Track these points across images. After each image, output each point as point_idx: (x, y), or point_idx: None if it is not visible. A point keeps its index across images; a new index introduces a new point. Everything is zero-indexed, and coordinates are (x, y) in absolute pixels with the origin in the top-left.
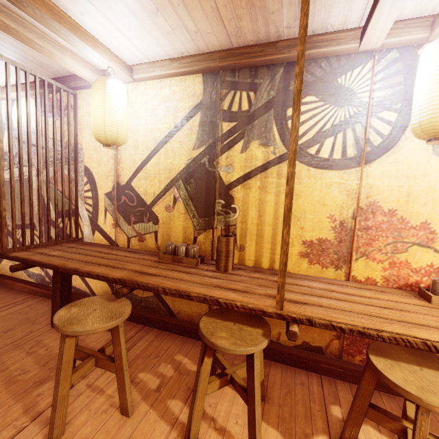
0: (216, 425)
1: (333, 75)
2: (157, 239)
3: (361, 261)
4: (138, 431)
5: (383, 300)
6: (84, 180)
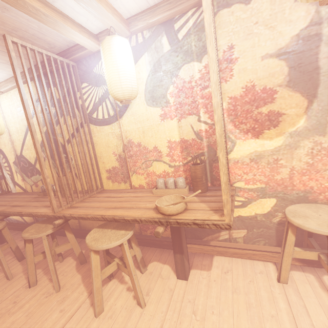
0: (51, 277)
1: (90, 68)
2: (43, 183)
3: (134, 176)
4: (11, 285)
5: (129, 197)
6: (1, 156)
